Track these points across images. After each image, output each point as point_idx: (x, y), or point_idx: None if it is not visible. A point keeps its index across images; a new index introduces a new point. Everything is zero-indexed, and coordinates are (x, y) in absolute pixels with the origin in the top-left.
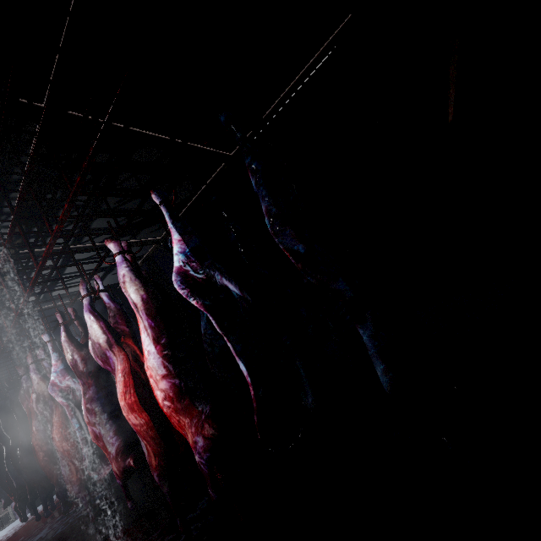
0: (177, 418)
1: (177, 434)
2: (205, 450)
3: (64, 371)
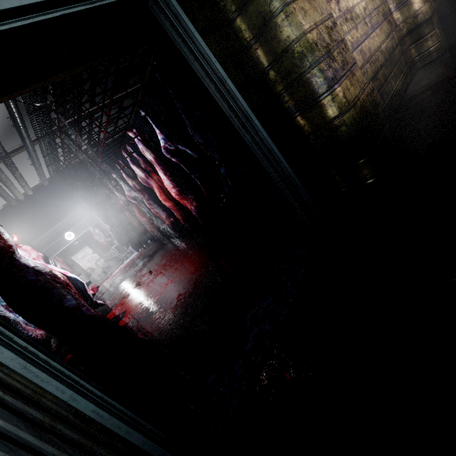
0: (182, 202)
1: (186, 208)
2: (195, 210)
3: (130, 190)
